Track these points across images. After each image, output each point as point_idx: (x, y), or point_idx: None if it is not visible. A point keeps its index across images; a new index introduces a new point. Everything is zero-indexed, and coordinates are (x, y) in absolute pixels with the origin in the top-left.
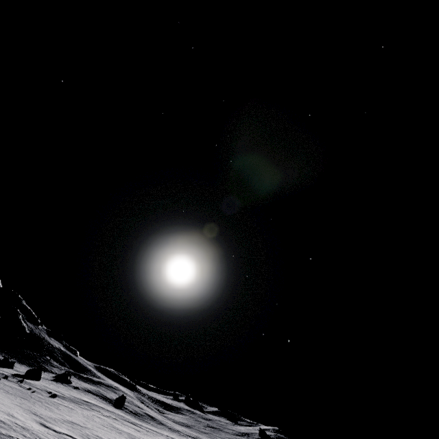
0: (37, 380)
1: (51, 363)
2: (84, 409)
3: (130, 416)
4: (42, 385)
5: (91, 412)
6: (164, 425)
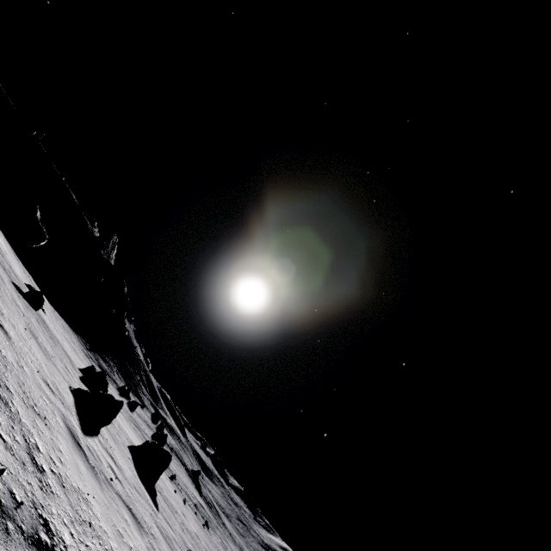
0: None
1: (142, 388)
2: None
3: (211, 514)
4: (174, 471)
5: None
6: (226, 527)
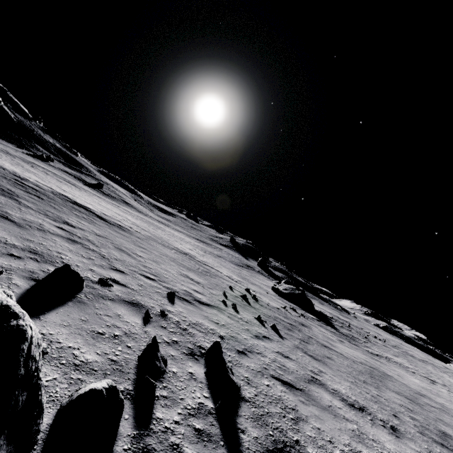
0: None
1: (39, 149)
2: (6, 155)
3: (97, 193)
4: None
5: (13, 159)
6: (134, 209)
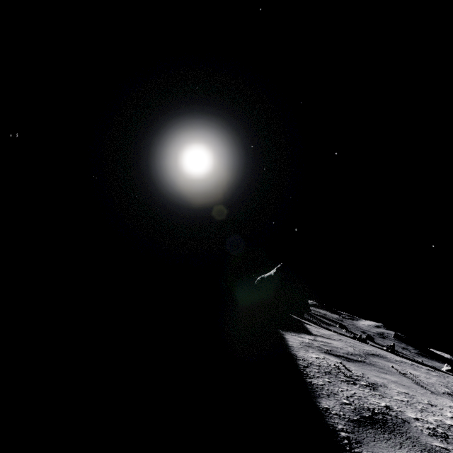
0: None
1: None
2: None
3: None
4: None
5: None
6: None
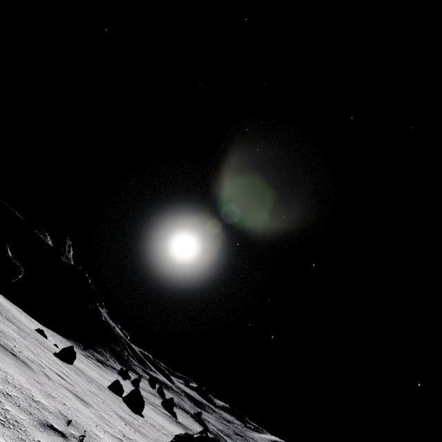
0: (172, 411)
1: (132, 361)
2: None
3: None
4: (191, 427)
5: None
6: None
